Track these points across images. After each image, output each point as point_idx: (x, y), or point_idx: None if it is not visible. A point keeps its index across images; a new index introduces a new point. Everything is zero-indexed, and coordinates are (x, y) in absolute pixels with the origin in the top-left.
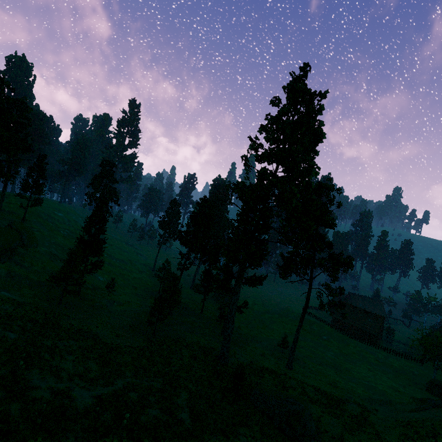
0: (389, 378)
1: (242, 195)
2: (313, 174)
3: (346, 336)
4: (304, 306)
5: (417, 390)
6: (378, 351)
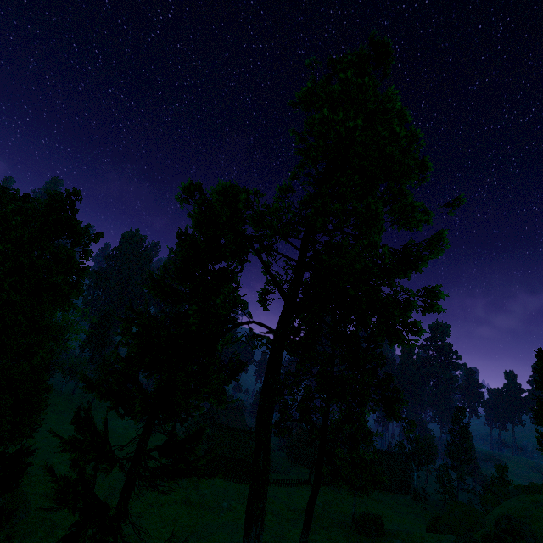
0: (329, 538)
1: (254, 221)
2: (429, 221)
3: (241, 484)
4: (315, 488)
5: (360, 541)
6: (276, 490)
